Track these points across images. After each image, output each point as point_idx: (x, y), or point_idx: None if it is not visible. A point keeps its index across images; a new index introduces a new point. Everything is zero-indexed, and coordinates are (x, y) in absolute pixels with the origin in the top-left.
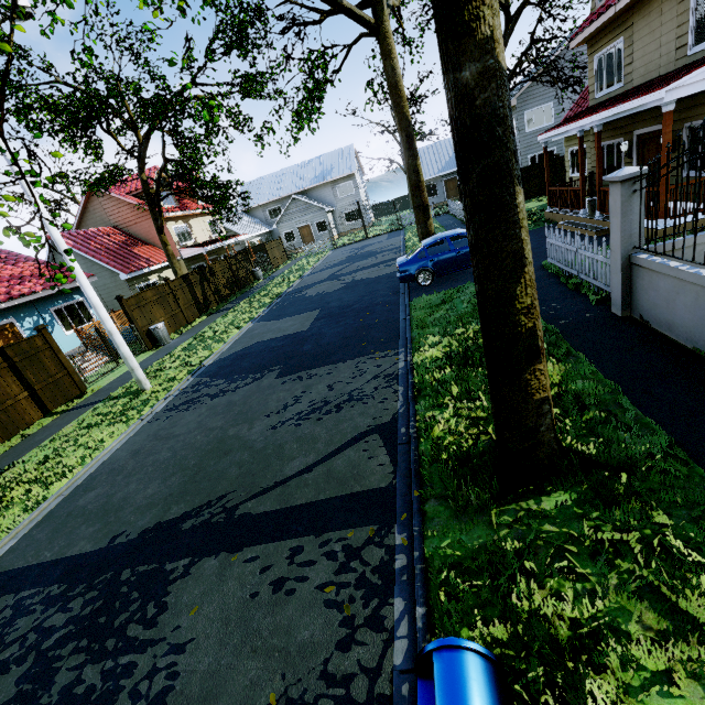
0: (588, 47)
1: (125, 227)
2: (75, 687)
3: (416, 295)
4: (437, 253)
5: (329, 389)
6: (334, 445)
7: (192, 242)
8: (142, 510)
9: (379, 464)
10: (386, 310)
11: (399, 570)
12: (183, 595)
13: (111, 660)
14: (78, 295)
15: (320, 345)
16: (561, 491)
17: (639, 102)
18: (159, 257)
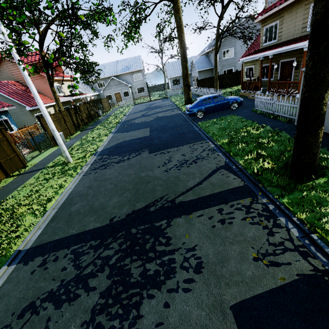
0: (261, 23)
1: (23, 82)
2: (147, 272)
3: (198, 121)
4: (206, 104)
5: (183, 156)
6: (205, 174)
7: (62, 94)
8: (118, 207)
9: (233, 178)
10: (186, 127)
11: (273, 209)
12: (175, 232)
13: (158, 260)
14: (4, 116)
15: (162, 140)
16: (320, 178)
17: (294, 46)
18: (45, 100)
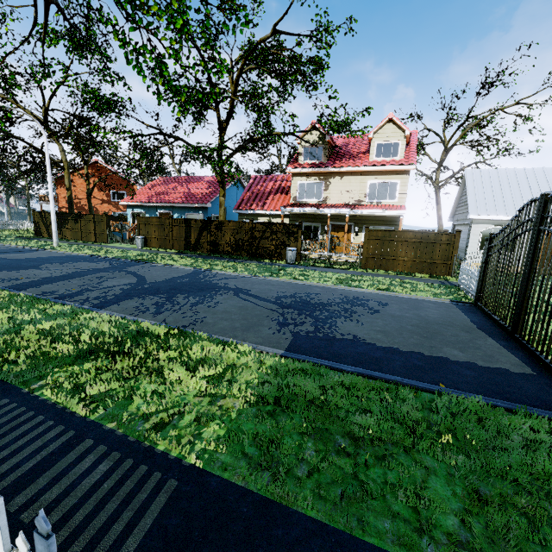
0: None
1: None
2: None
3: None
4: None
5: None
6: None
7: (317, 201)
8: None
9: None
10: None
11: None
12: None
13: None
14: (202, 212)
15: None
16: None
17: None
18: (278, 205)
